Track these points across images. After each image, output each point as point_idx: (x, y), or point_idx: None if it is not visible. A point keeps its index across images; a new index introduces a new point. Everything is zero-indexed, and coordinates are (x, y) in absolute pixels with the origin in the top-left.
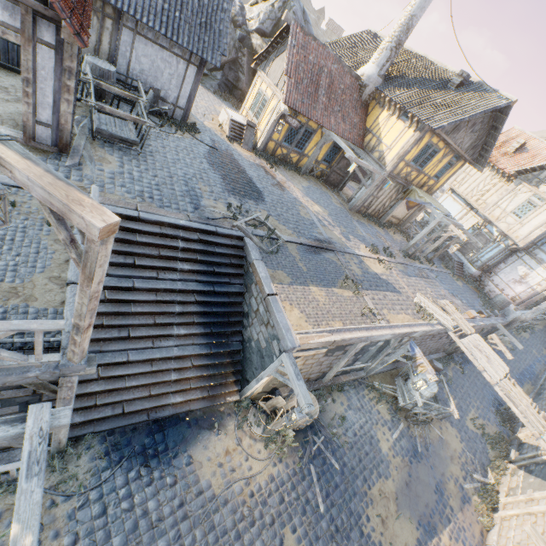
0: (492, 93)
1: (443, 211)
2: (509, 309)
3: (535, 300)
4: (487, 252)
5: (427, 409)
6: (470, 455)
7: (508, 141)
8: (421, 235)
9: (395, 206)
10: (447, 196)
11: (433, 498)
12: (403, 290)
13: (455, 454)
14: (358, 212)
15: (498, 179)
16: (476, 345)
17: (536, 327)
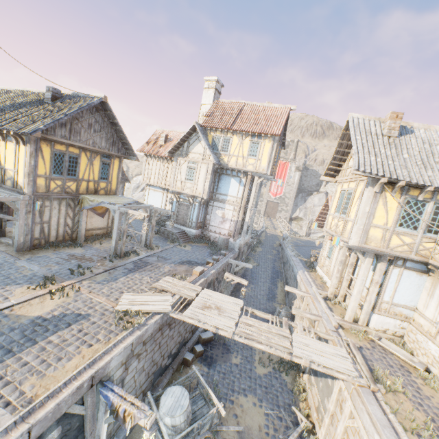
0: (86, 97)
1: (120, 202)
2: (232, 242)
3: (239, 227)
4: (193, 213)
5: (193, 436)
6: (275, 411)
7: (158, 138)
8: (115, 232)
9: (80, 219)
10: (148, 190)
11: None
12: (98, 306)
13: (261, 435)
14: (36, 247)
15: (167, 163)
16: (204, 303)
17: (261, 239)
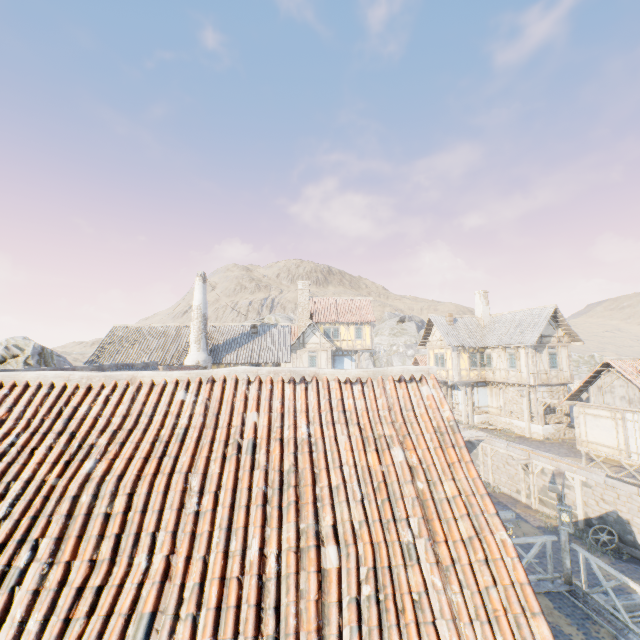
0: (276, 326)
1: None
2: None
3: None
4: None
5: None
6: None
7: None
8: None
9: None
10: None
11: (497, 507)
12: None
13: None
14: None
15: None
16: None
17: None
